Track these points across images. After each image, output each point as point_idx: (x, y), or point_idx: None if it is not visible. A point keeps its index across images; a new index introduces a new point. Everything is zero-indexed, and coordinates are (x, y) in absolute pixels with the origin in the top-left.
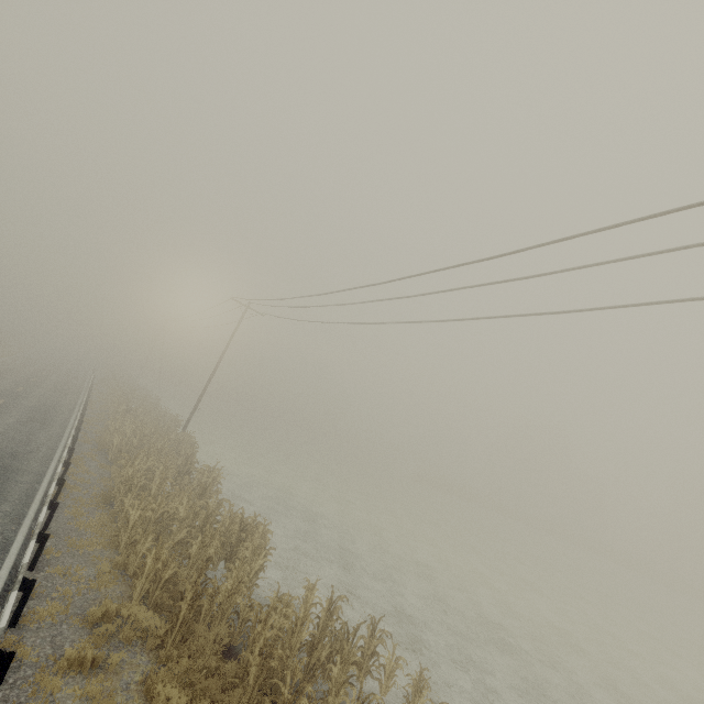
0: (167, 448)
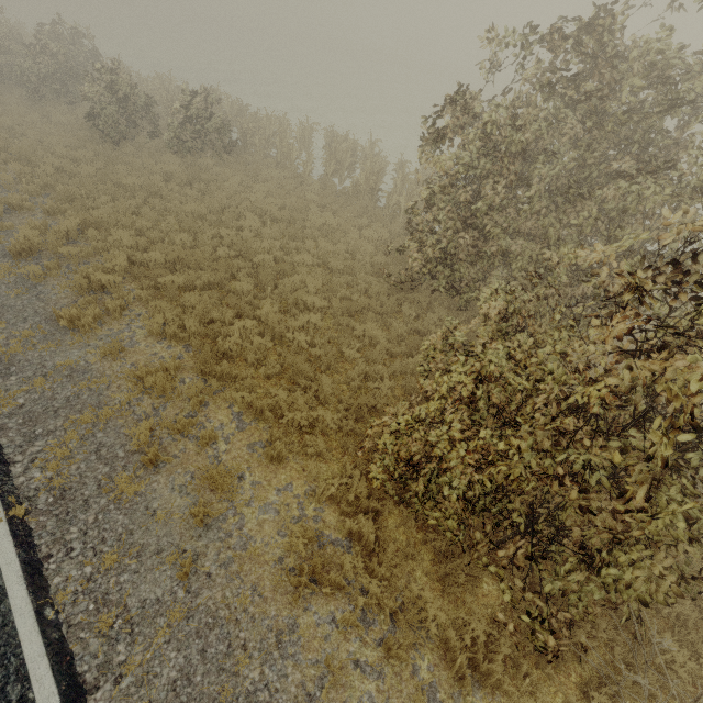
0: None
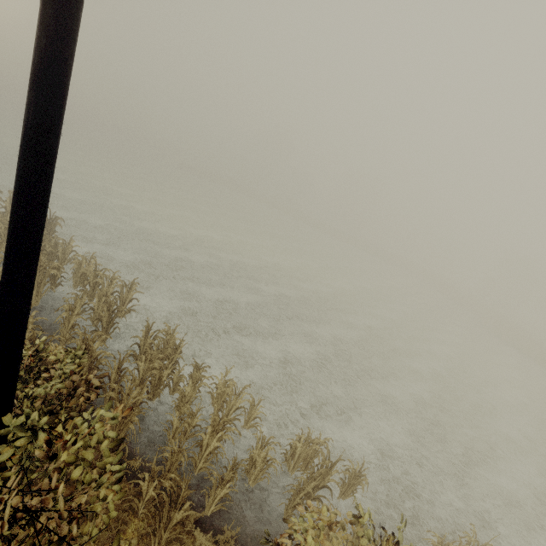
0: None
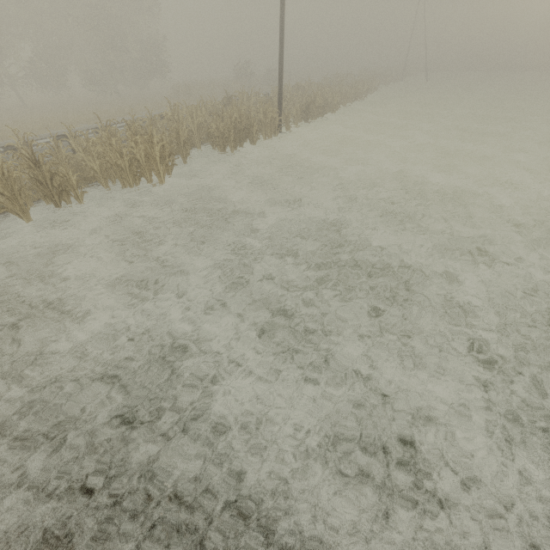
0: (128, 121)
